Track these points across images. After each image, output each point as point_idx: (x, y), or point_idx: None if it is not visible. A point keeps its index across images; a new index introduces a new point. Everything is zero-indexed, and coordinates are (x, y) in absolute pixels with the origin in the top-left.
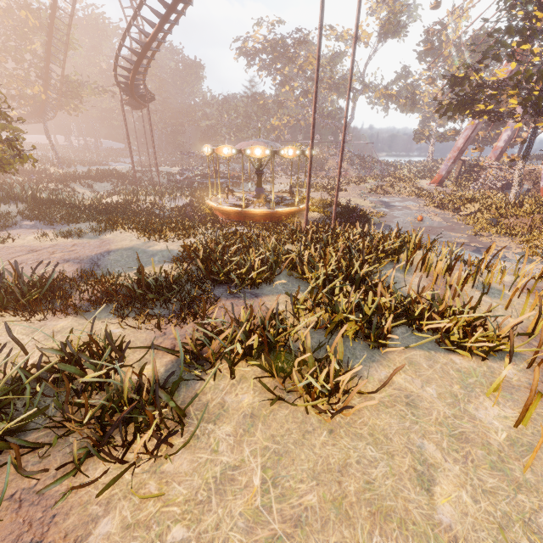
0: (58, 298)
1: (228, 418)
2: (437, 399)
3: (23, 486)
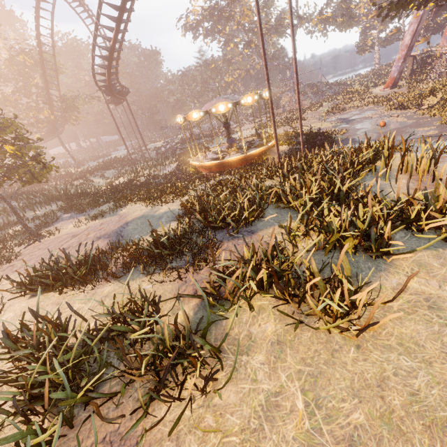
0: (100, 269)
1: (258, 348)
2: None
3: (110, 430)
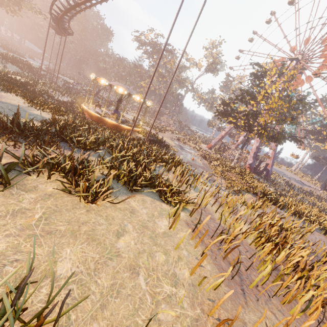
0: None
1: (35, 192)
2: (145, 214)
3: None
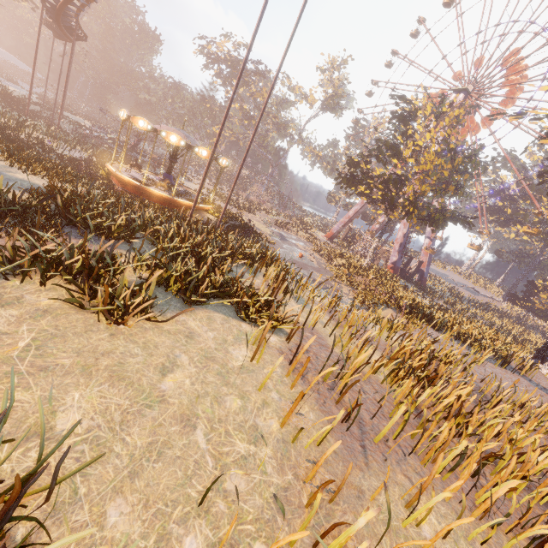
0: None
1: (19, 307)
2: (211, 339)
3: None
